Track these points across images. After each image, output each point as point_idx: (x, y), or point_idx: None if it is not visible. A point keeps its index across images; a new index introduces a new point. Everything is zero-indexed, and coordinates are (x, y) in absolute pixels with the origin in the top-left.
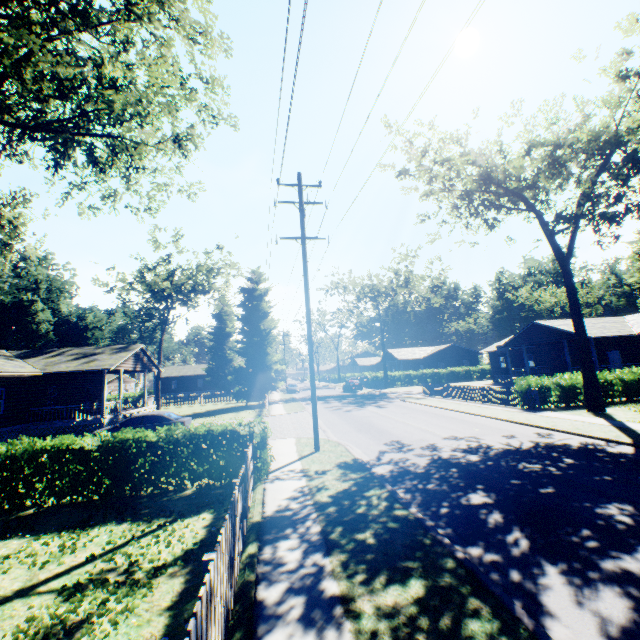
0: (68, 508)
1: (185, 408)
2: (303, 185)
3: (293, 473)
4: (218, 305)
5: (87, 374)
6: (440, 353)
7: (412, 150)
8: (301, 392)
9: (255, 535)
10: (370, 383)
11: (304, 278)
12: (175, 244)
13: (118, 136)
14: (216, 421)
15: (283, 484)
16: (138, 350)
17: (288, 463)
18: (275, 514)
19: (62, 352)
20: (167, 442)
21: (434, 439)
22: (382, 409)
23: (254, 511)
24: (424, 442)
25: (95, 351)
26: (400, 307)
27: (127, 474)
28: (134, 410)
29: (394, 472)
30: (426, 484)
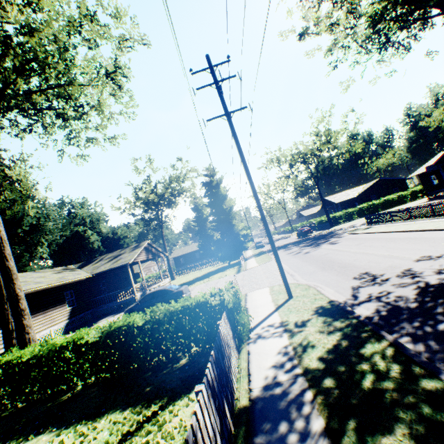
0: (94, 389)
1: (190, 275)
2: (213, 66)
3: (273, 328)
4: (191, 201)
5: (122, 268)
6: (370, 189)
7: (307, 3)
8: (266, 246)
9: (243, 437)
10: (317, 227)
11: (237, 149)
12: (149, 167)
13: (60, 85)
14: (209, 282)
15: (265, 344)
16: (146, 245)
17: (266, 316)
18: (263, 394)
19: (102, 258)
20: (153, 323)
21: (405, 264)
22: (336, 245)
23: (240, 389)
24: (396, 269)
25: (120, 253)
26: (327, 162)
27: (128, 356)
28: (155, 285)
29: (381, 312)
30: (435, 325)
